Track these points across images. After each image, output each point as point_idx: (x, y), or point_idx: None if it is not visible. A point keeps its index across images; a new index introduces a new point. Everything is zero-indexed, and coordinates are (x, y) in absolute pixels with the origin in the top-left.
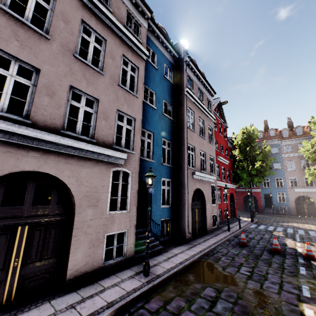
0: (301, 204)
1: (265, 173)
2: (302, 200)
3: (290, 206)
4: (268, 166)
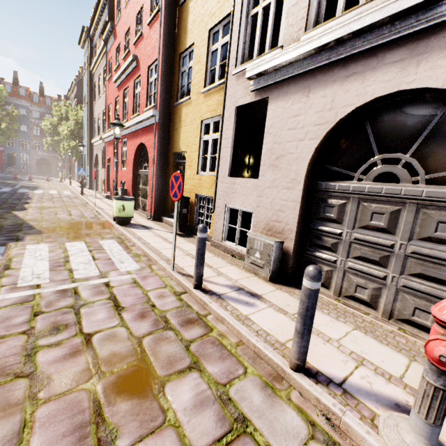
0: (42, 165)
1: (12, 135)
2: (45, 162)
3: (32, 166)
4: (15, 129)
